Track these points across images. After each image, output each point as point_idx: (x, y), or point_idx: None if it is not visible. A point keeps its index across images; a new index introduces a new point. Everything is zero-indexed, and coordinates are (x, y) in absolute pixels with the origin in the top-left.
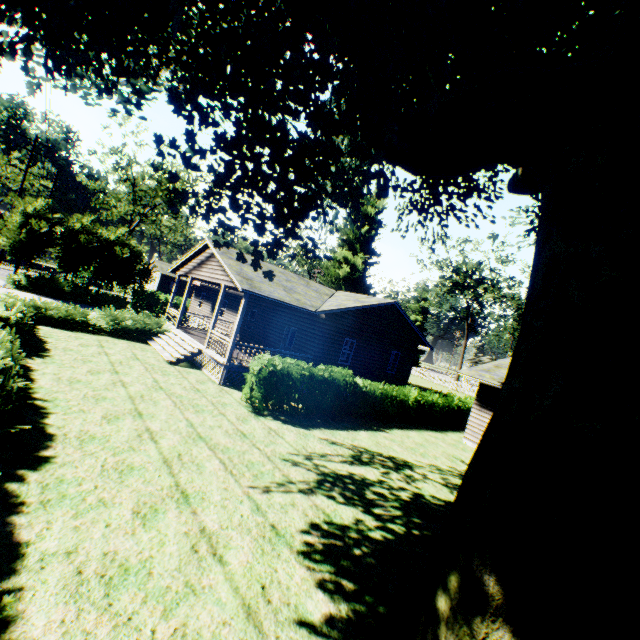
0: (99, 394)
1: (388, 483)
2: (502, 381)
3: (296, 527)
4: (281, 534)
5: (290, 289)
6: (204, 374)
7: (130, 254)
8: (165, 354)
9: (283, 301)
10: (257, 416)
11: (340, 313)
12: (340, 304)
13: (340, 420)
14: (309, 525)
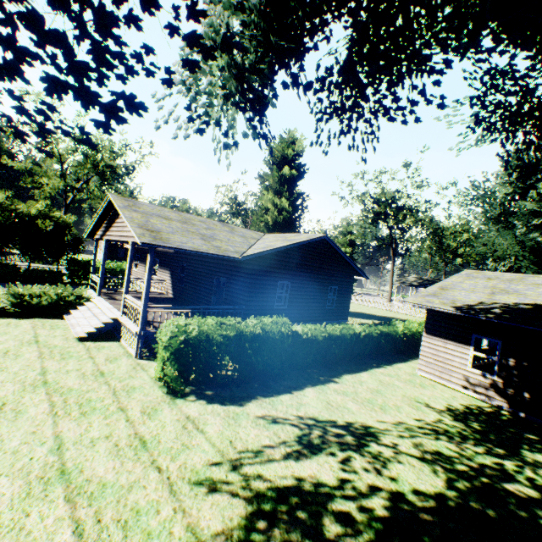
0: None
1: (352, 484)
2: (455, 305)
3: None
4: None
5: (209, 237)
6: (121, 346)
7: (56, 226)
8: (76, 329)
9: (198, 251)
10: (173, 399)
11: (268, 255)
12: (267, 246)
13: (282, 377)
14: None
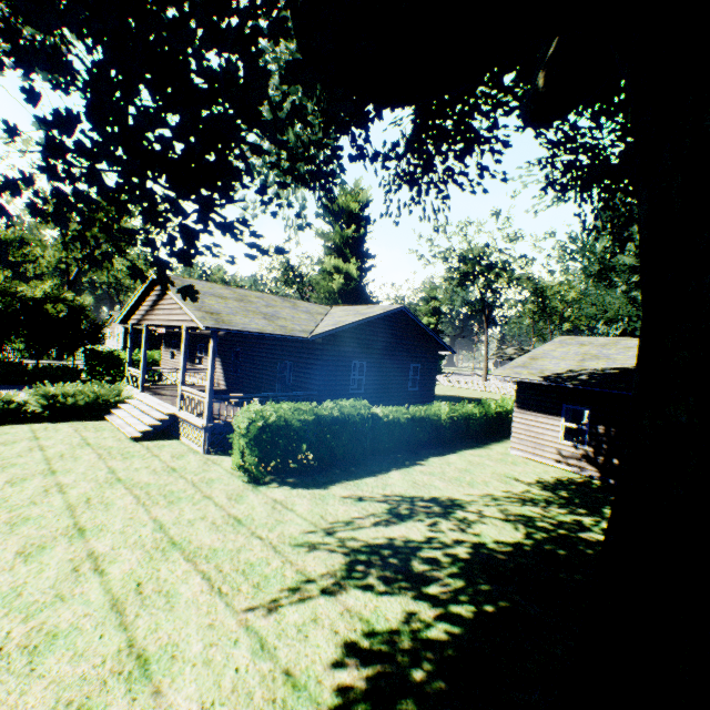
0: (18, 515)
1: (438, 539)
2: (543, 375)
3: (323, 662)
4: (301, 685)
5: (272, 315)
6: (183, 444)
7: (69, 311)
8: (127, 429)
9: (264, 332)
10: (256, 487)
11: (340, 333)
12: (338, 322)
13: (364, 463)
14: (342, 651)
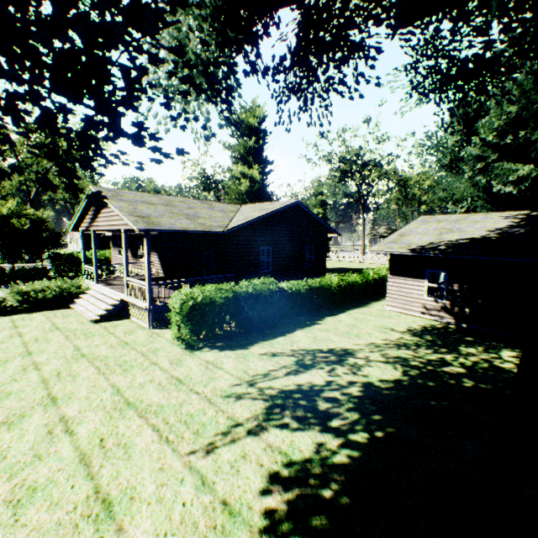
0: (2, 391)
1: (336, 382)
2: (410, 248)
3: (252, 491)
4: (236, 512)
5: (193, 216)
6: (133, 322)
7: (32, 223)
8: (88, 314)
9: (187, 230)
10: (192, 352)
11: (249, 226)
12: (246, 217)
13: (275, 326)
14: (267, 480)
